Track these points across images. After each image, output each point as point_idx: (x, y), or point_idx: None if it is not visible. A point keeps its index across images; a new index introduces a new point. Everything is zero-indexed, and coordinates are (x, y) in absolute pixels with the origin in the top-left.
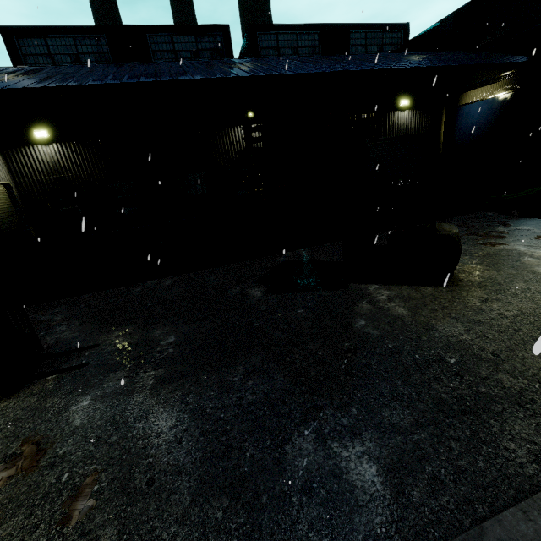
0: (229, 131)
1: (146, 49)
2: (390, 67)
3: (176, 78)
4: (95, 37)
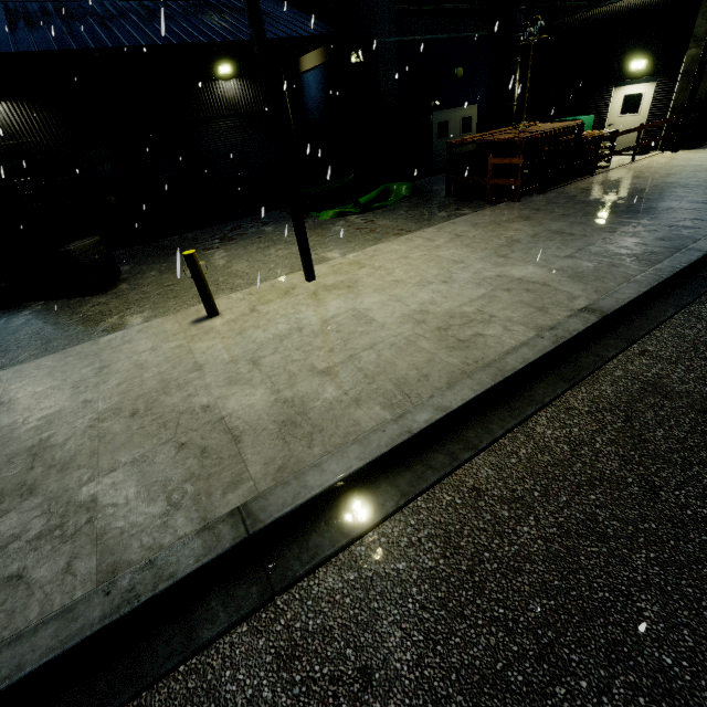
0: None
1: None
2: (98, 44)
3: None
4: None
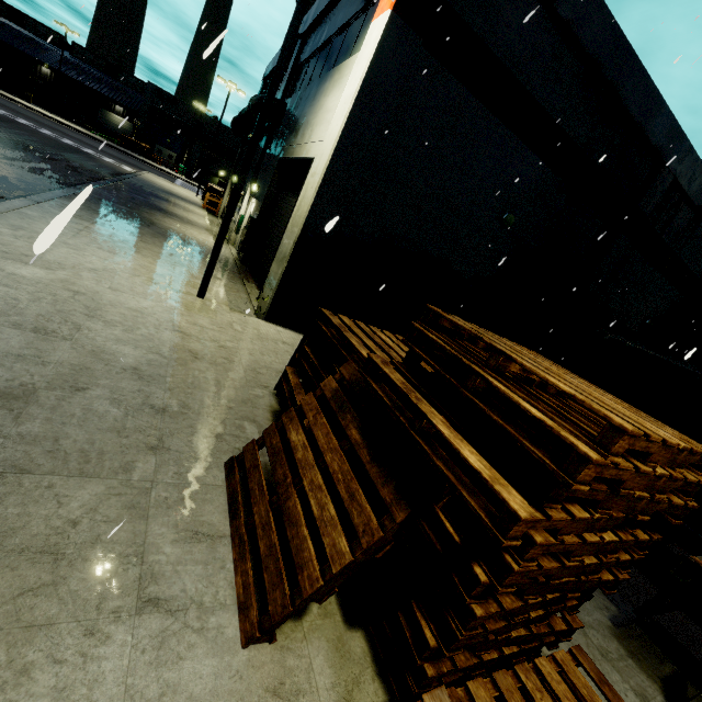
0: (37, 65)
1: (23, 21)
2: (70, 75)
3: (0, 38)
4: (4, 5)
